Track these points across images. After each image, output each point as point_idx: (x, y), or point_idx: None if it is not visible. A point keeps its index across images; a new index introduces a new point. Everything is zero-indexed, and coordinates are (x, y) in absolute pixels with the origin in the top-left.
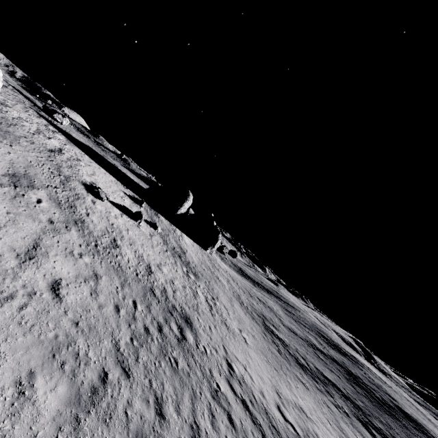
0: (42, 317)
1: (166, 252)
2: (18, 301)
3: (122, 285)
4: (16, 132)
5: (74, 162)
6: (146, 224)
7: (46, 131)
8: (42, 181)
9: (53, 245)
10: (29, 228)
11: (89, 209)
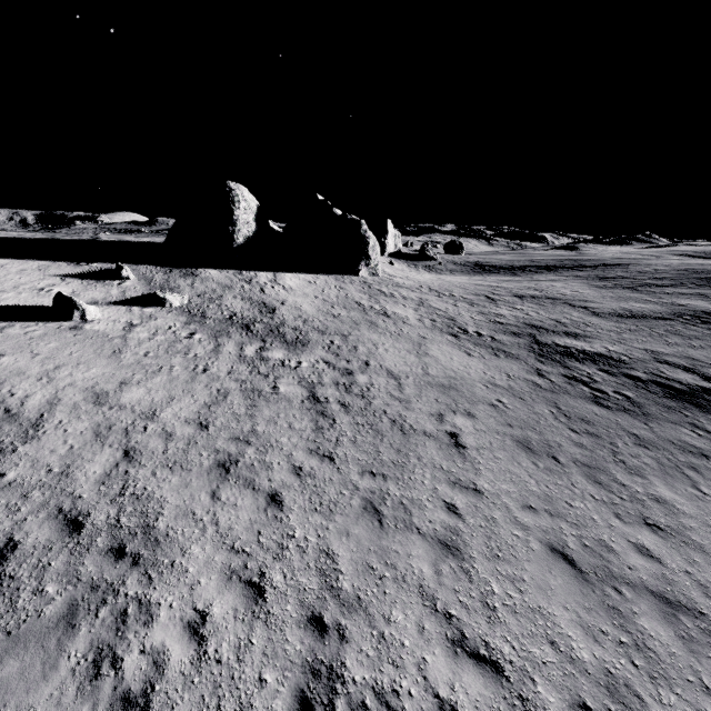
0: None
1: (188, 339)
2: None
3: None
4: None
5: None
6: (129, 307)
7: None
8: None
9: None
10: None
11: None
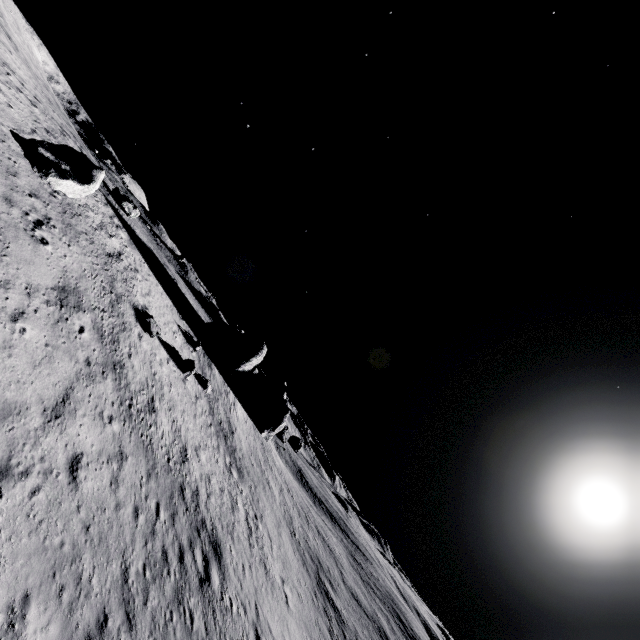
0: (52, 511)
1: (210, 427)
2: (33, 481)
3: (149, 475)
4: (79, 225)
5: (131, 274)
6: (195, 378)
7: (110, 226)
8: (90, 300)
9: (83, 399)
10: (63, 371)
11: (133, 346)
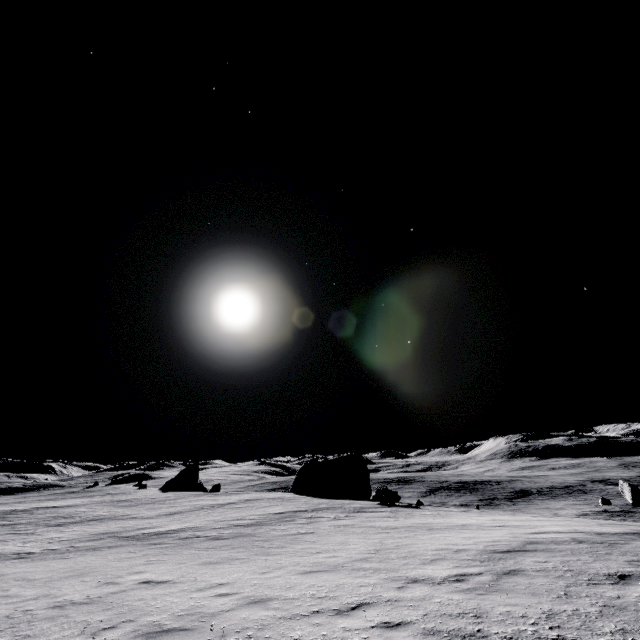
0: None
1: None
2: None
3: None
4: None
5: None
6: None
7: None
8: None
9: None
10: None
11: None
